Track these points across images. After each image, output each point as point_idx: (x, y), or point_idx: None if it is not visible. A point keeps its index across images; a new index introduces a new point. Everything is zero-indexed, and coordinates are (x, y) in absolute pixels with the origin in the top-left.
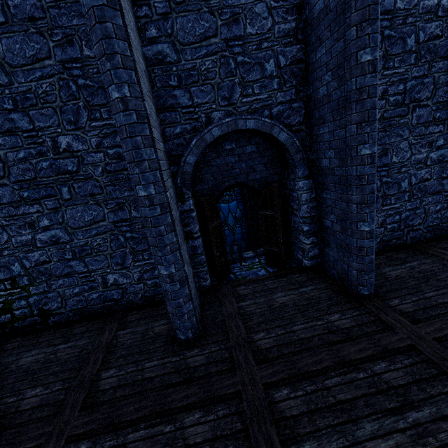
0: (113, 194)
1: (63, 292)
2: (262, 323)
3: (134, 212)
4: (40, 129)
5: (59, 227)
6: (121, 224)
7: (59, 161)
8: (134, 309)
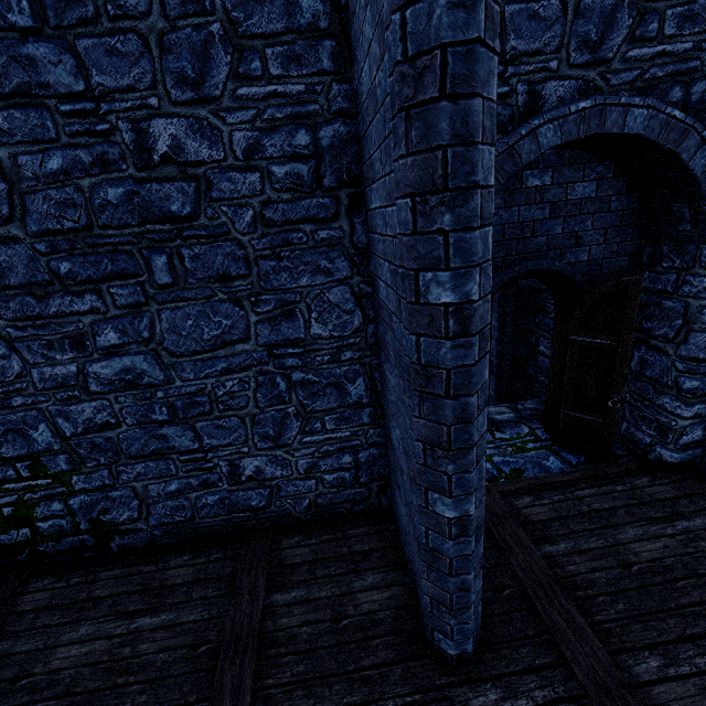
0: (274, 281)
1: (143, 489)
2: (631, 619)
3: (316, 325)
4: (103, 95)
5: (142, 351)
6: (284, 351)
7: (150, 187)
8: (291, 531)
